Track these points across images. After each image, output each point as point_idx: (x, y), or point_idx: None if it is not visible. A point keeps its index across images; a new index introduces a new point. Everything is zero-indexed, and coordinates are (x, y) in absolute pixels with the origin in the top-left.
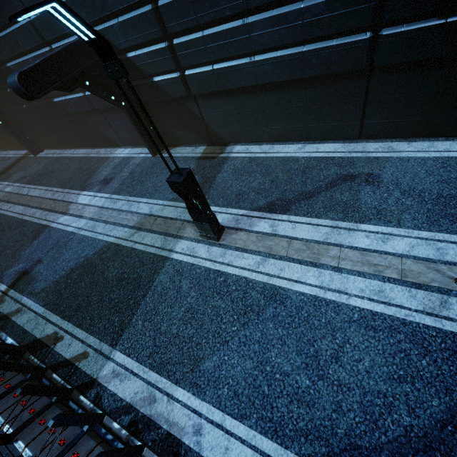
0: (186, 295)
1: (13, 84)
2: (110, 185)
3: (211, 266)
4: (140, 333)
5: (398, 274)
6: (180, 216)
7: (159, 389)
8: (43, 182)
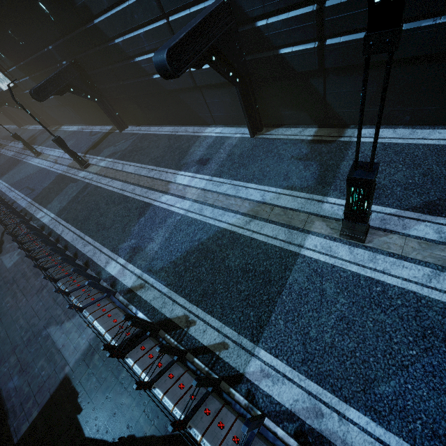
0: (333, 301)
1: (159, 62)
2: (208, 166)
3: (360, 271)
4: (284, 334)
5: None
6: (302, 207)
7: (324, 403)
8: (136, 159)
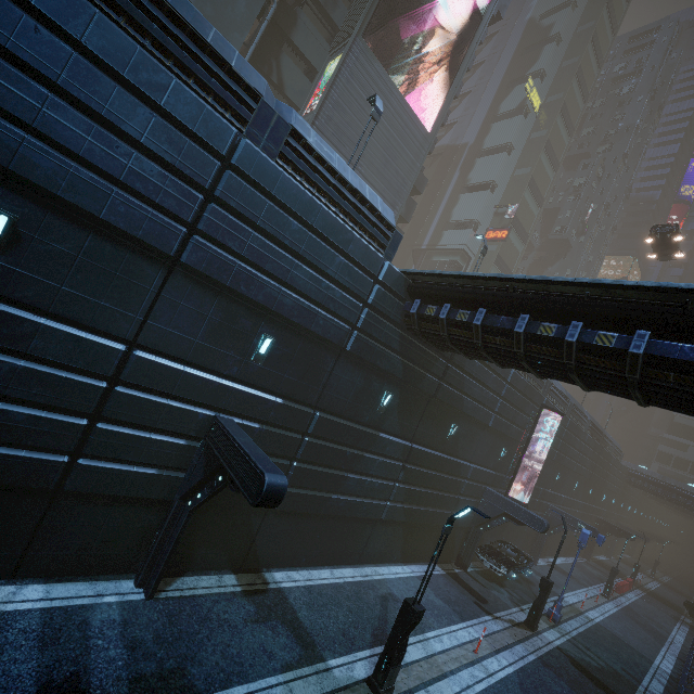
0: None
1: (276, 487)
2: (97, 693)
3: None
4: None
5: (465, 659)
6: (322, 687)
7: None
8: None
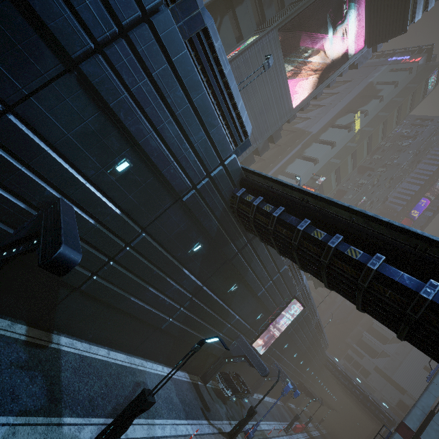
0: None
1: (67, 258)
2: None
3: None
4: None
5: None
6: (45, 438)
7: None
8: None
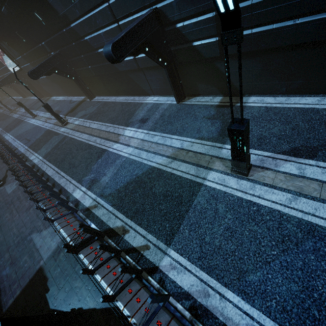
0: (223, 217)
1: (107, 52)
2: (146, 124)
3: (243, 196)
4: (188, 240)
5: None
6: (207, 151)
7: (211, 287)
8: (99, 119)
